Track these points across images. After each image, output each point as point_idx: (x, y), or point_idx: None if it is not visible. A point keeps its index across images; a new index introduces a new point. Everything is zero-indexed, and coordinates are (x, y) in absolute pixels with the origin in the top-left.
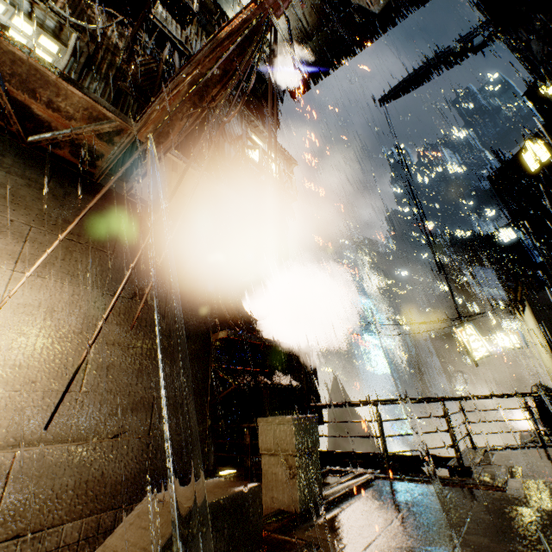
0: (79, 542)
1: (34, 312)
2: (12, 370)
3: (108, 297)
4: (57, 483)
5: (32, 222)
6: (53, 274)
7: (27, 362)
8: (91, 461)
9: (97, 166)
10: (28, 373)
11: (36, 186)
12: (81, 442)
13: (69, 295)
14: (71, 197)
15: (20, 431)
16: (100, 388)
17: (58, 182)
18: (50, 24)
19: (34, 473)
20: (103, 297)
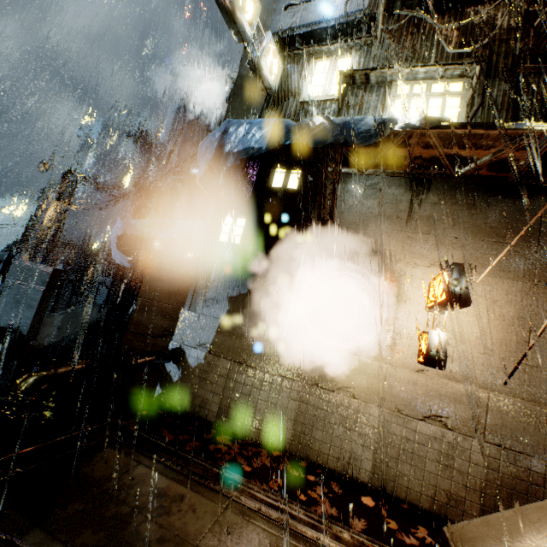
0: (544, 475)
1: (481, 301)
2: (475, 339)
3: (538, 287)
4: (519, 425)
5: (468, 236)
6: (489, 272)
7: (483, 336)
8: (545, 421)
9: (510, 170)
10: (485, 343)
11: (466, 207)
12: (533, 404)
13: (503, 287)
14: (491, 206)
15: (487, 380)
16: (543, 365)
17: (479, 197)
18: (456, 73)
19: (502, 411)
20: (534, 288)
